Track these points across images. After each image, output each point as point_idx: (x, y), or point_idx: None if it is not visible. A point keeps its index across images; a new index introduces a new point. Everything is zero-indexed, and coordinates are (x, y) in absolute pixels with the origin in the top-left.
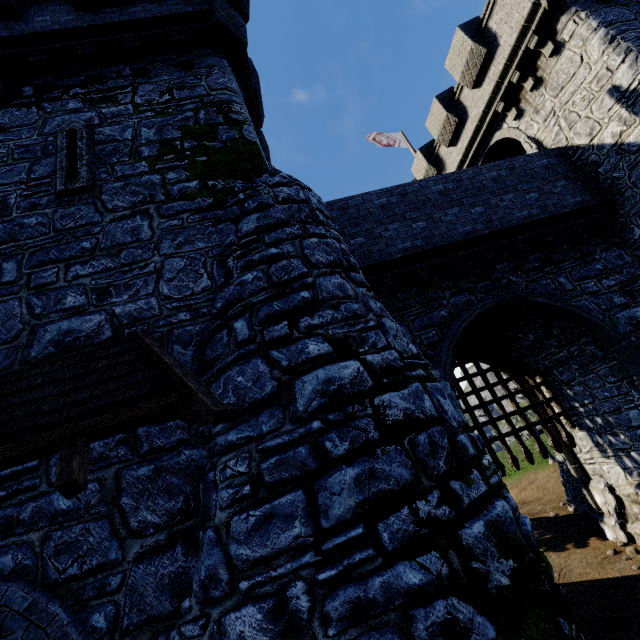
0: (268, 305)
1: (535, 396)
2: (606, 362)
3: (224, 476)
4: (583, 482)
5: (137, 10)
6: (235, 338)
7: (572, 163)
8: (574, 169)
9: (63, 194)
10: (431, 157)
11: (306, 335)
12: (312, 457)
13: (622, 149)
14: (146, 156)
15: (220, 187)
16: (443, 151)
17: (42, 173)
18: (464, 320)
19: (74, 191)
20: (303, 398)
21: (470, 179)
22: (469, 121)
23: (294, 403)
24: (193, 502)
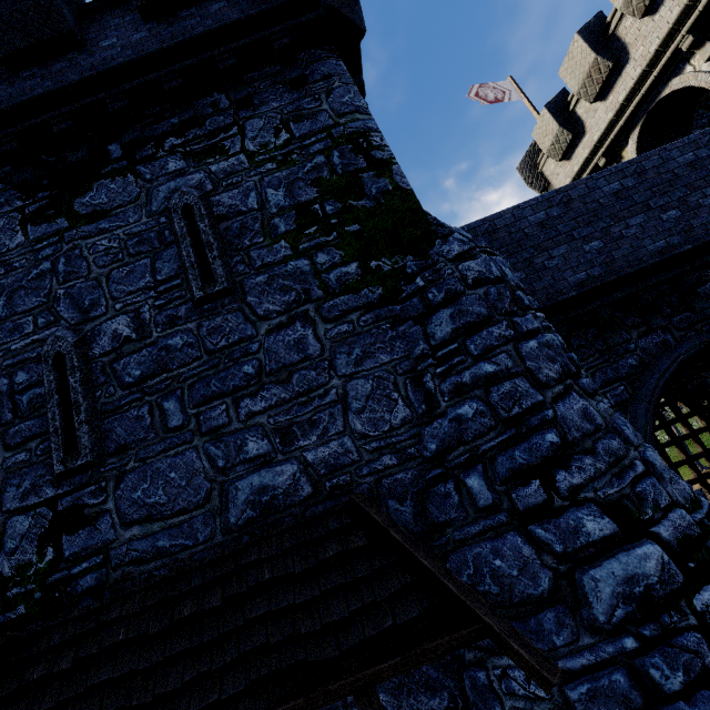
0: (507, 456)
1: None
2: None
3: (508, 688)
4: None
5: (221, 7)
6: (469, 498)
7: None
8: None
9: (203, 301)
10: (563, 116)
11: (572, 502)
12: (635, 688)
13: None
14: (283, 232)
15: (387, 269)
16: (582, 107)
17: (168, 272)
18: (664, 372)
19: (214, 296)
20: (601, 604)
21: (656, 168)
22: (630, 65)
23: (588, 608)
24: (460, 699)
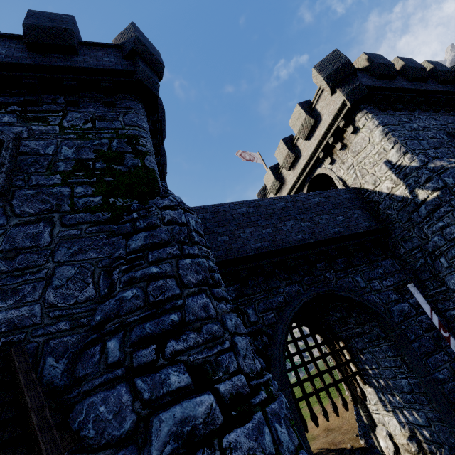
0: (141, 326)
1: (339, 355)
2: (387, 341)
3: None
4: (371, 428)
5: (79, 60)
6: (106, 357)
7: (363, 199)
8: (365, 203)
9: None
10: (277, 174)
11: (170, 362)
12: None
13: (393, 197)
14: (61, 170)
15: (119, 204)
16: (284, 172)
17: None
18: (294, 307)
19: None
20: (158, 441)
21: (302, 201)
22: (302, 158)
23: (149, 445)
24: None
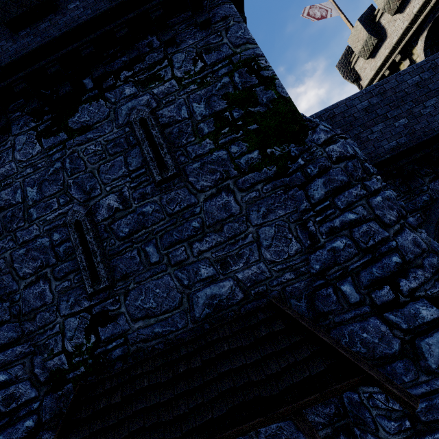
0: (368, 272)
1: None
2: None
3: (373, 404)
4: None
5: None
6: (343, 297)
7: None
8: None
9: (161, 182)
10: (371, 26)
11: (411, 298)
12: None
13: None
14: (207, 133)
15: (278, 154)
16: (385, 19)
17: (136, 164)
18: None
19: (168, 178)
20: (433, 358)
21: None
22: None
23: (424, 360)
24: (341, 409)
